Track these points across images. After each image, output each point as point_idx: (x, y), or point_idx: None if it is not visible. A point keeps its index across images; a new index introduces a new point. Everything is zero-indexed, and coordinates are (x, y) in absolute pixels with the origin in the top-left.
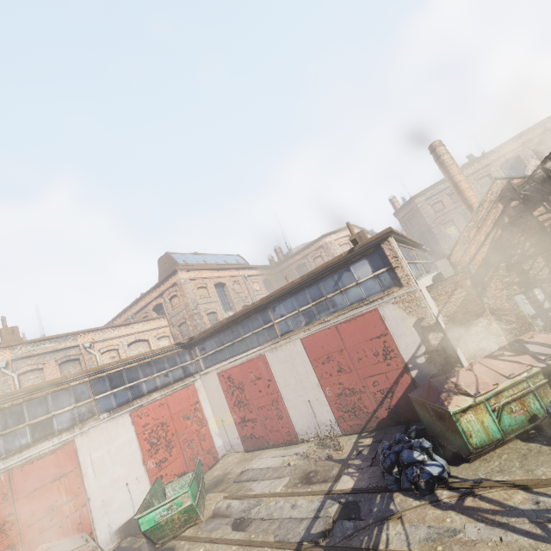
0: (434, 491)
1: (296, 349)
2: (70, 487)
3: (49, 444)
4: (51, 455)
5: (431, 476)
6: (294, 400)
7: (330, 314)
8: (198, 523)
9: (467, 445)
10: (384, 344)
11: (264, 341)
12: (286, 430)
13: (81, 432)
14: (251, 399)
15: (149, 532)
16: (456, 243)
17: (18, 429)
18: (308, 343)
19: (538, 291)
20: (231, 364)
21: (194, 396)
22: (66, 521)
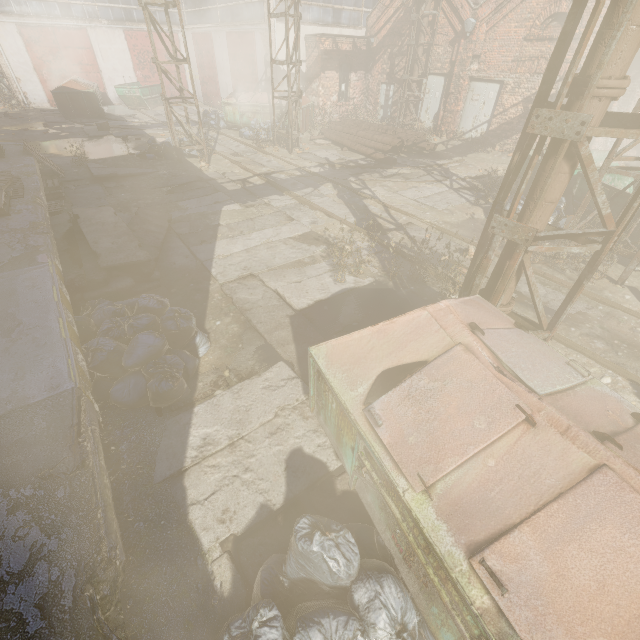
0: (205, 127)
1: (224, 39)
2: (89, 58)
3: (72, 23)
4: (74, 31)
5: (207, 122)
6: (222, 80)
7: (240, 21)
8: (148, 110)
9: (224, 119)
10: (253, 63)
11: (213, 21)
12: (218, 99)
13: (90, 26)
14: (206, 67)
15: (122, 98)
16: (377, 6)
17: (51, 2)
18: (228, 39)
19: (392, 88)
20: (198, 30)
21: (176, 44)
22: (90, 75)
